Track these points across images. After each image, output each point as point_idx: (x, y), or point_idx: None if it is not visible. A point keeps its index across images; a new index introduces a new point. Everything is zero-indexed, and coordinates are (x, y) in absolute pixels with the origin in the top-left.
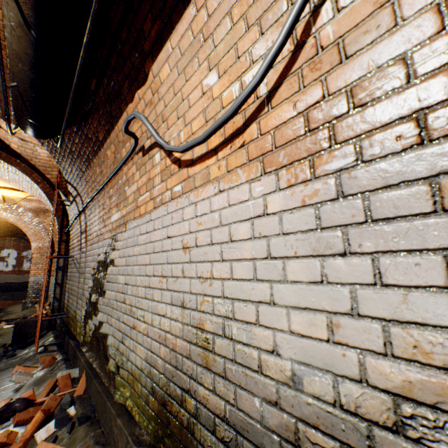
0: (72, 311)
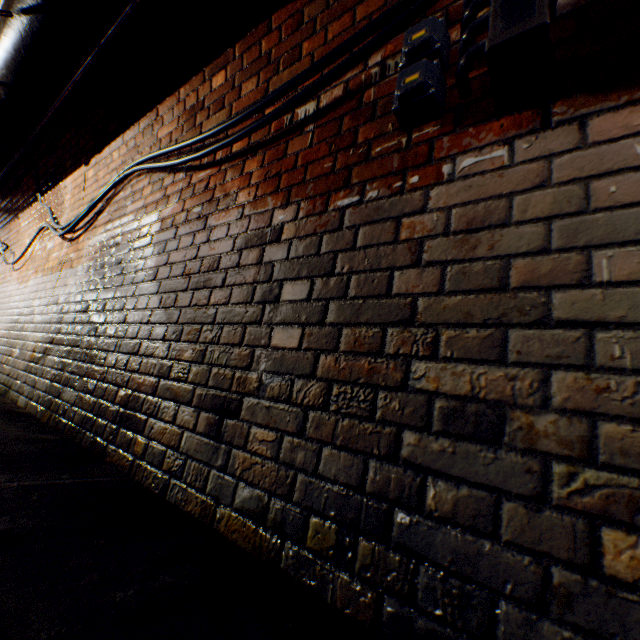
0: None
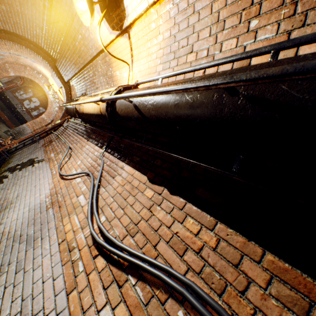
0: (12, 160)
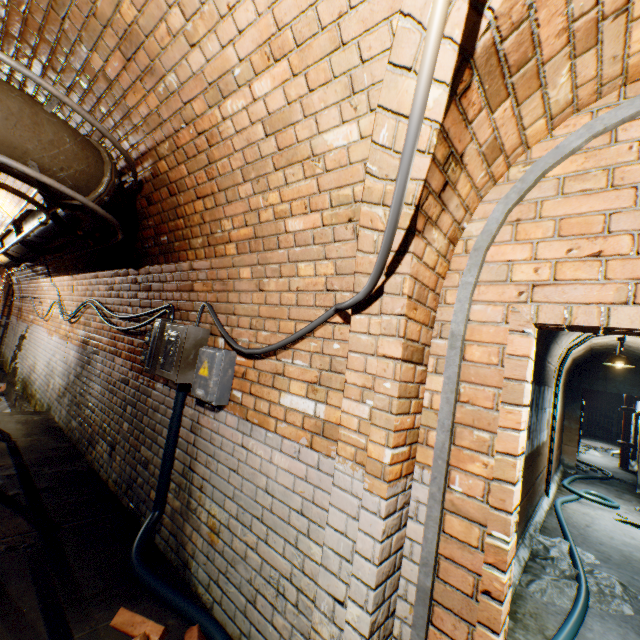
0: (7, 357)
